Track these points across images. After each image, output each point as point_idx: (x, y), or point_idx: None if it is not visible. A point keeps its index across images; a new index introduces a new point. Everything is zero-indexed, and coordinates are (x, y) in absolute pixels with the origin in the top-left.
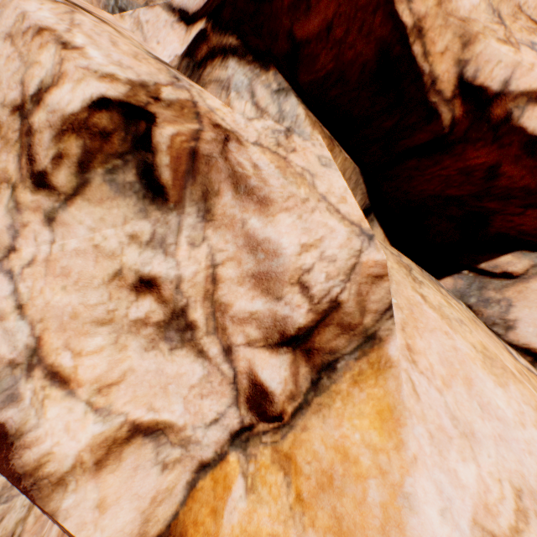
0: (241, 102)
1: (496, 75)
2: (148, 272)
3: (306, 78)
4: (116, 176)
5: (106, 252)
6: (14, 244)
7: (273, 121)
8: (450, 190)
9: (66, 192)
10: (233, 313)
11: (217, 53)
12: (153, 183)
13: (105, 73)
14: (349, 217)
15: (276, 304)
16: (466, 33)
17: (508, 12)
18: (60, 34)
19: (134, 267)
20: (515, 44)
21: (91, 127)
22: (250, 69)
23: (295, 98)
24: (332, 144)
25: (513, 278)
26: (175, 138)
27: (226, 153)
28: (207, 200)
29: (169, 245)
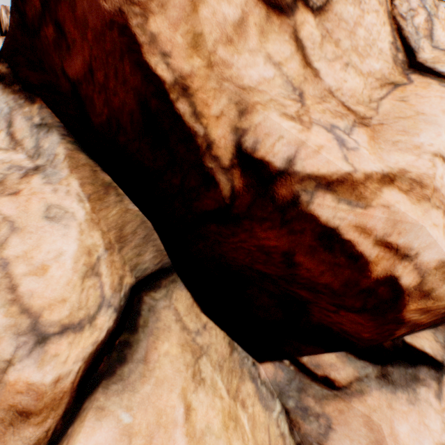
0: None
1: (279, 151)
2: None
3: (97, 119)
4: None
5: None
6: None
7: (27, 155)
8: (258, 265)
9: None
10: None
11: None
12: None
13: None
14: (28, 300)
15: None
16: (242, 100)
17: (316, 93)
18: None
19: None
20: (307, 123)
21: None
22: (15, 98)
23: (59, 136)
24: (104, 192)
25: (335, 389)
26: None
27: None
28: None
29: None
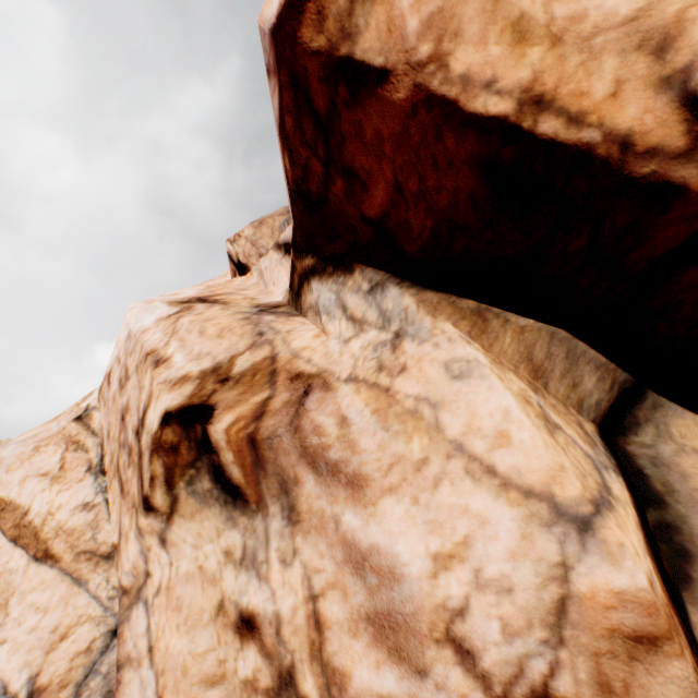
0: (334, 323)
1: None
2: (246, 604)
3: (413, 246)
4: (195, 486)
5: (208, 575)
6: (148, 568)
7: (376, 329)
8: None
9: (166, 511)
10: (354, 692)
11: (303, 278)
12: (227, 485)
13: (179, 378)
14: (519, 479)
15: (419, 683)
16: (647, 33)
17: None
18: (159, 352)
19: (233, 596)
20: None
21: (164, 444)
22: (333, 280)
23: (395, 287)
24: (481, 321)
25: None
26: (230, 430)
27: (298, 418)
28: (288, 491)
29: (261, 563)
